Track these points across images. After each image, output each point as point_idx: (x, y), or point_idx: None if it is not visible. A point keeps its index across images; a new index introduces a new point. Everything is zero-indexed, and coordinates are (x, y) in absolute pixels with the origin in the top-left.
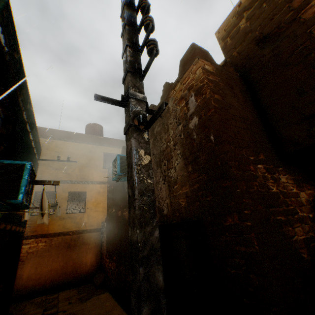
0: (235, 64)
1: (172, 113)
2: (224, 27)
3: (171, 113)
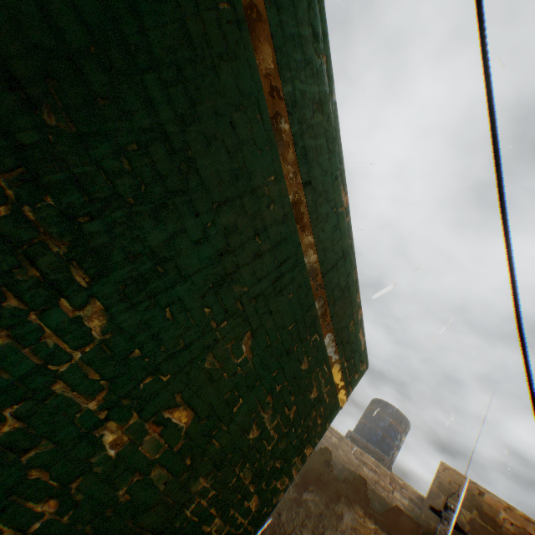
0: (422, 532)
1: (339, 531)
2: (452, 477)
3: (339, 530)
